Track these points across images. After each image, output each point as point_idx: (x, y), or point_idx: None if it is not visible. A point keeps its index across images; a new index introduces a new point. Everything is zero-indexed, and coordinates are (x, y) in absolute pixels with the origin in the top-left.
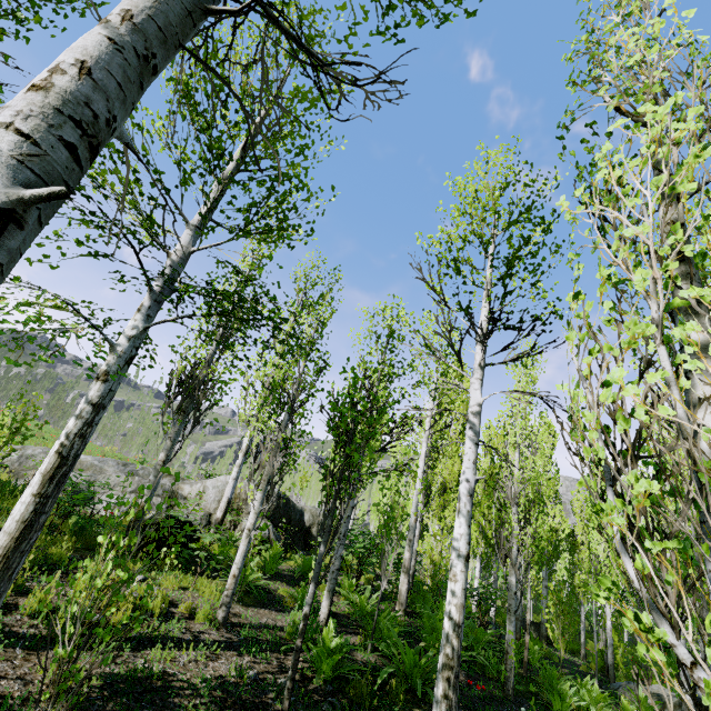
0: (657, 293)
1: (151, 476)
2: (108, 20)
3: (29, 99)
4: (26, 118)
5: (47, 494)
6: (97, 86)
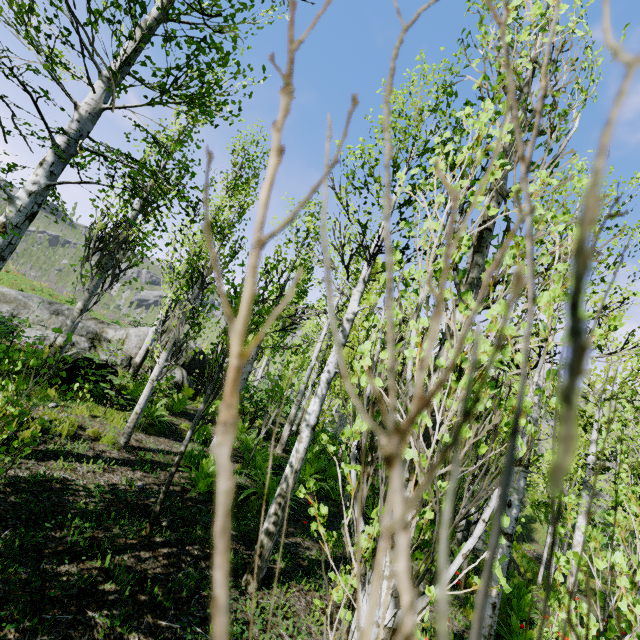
0: None
1: (69, 321)
2: None
3: None
4: None
5: None
6: None
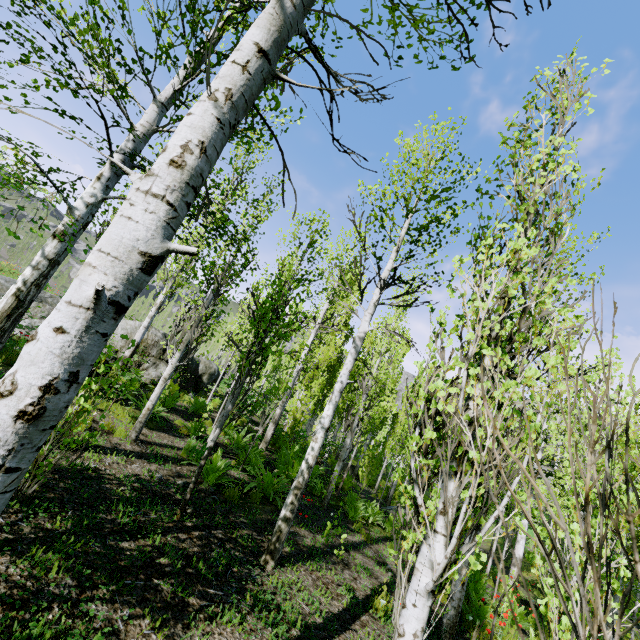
0: (475, 342)
1: None
2: (217, 98)
3: (173, 176)
4: (172, 192)
5: (4, 329)
6: (207, 159)
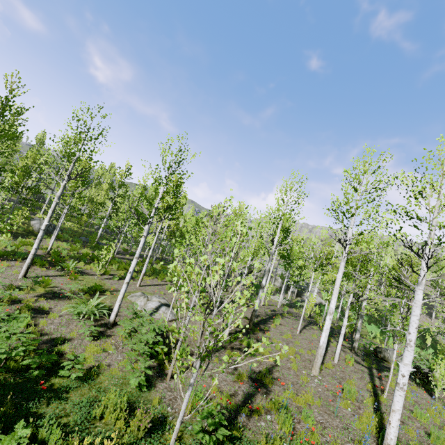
0: None
1: None
2: None
3: None
4: None
5: None
6: None
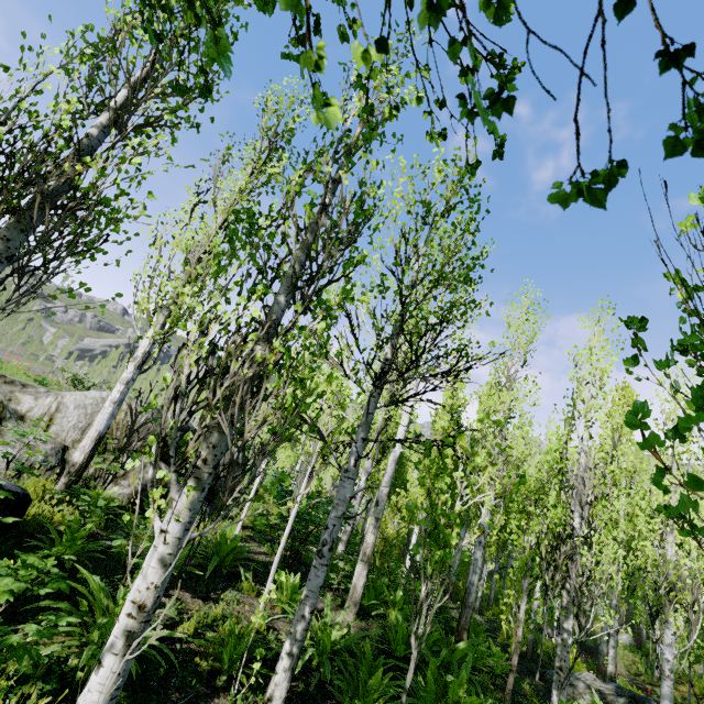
0: None
1: None
2: None
3: None
4: None
5: None
6: None
